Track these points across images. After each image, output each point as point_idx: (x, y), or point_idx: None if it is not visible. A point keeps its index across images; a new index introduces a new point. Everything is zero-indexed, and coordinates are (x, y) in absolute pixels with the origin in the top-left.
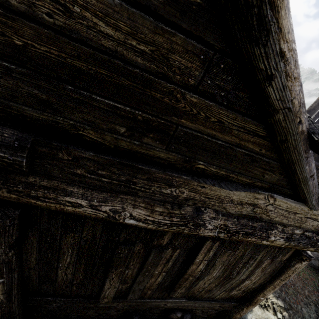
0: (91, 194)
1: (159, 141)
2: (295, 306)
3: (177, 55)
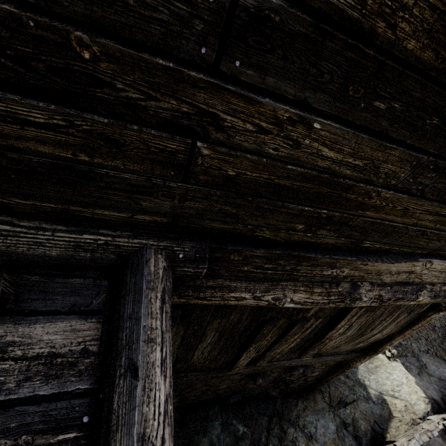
0: (254, 286)
1: (334, 231)
2: (405, 343)
3: (389, 164)
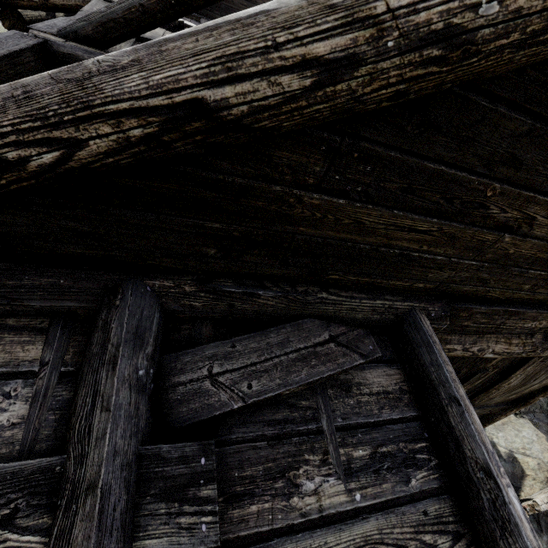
0: (465, 339)
1: None
2: None
3: None
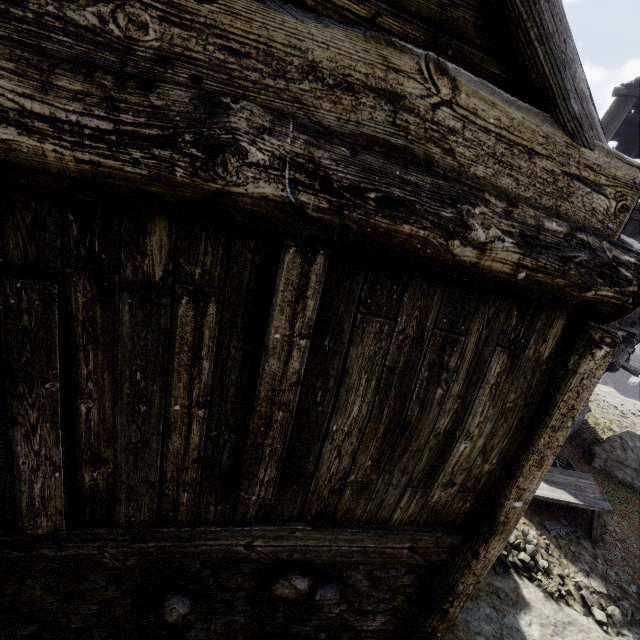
0: None
1: None
2: (634, 590)
3: None
